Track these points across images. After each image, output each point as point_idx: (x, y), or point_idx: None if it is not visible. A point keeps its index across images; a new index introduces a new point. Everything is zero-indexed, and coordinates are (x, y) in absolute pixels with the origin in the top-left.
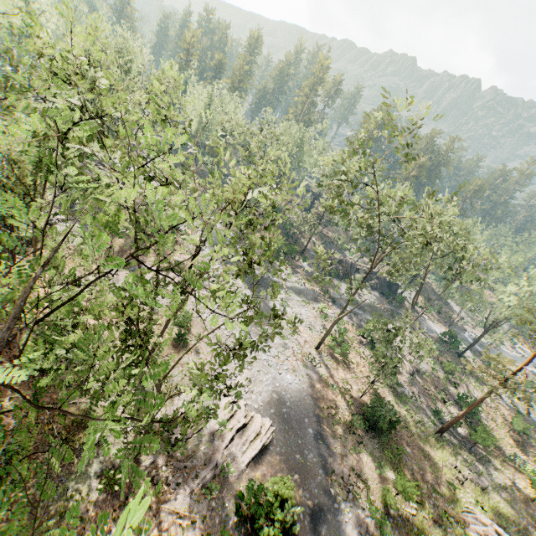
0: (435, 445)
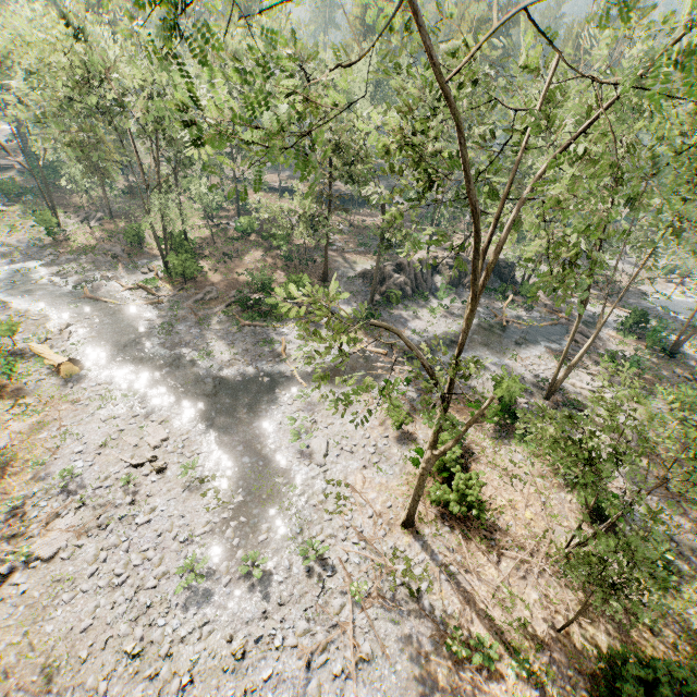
0: None
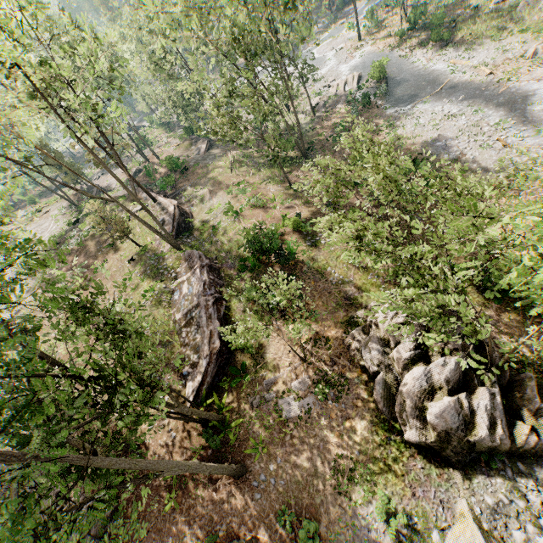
0: None
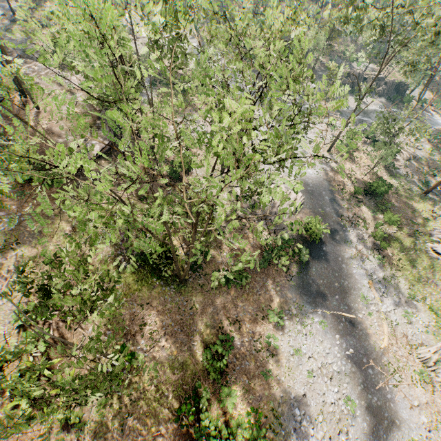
0: (418, 201)
